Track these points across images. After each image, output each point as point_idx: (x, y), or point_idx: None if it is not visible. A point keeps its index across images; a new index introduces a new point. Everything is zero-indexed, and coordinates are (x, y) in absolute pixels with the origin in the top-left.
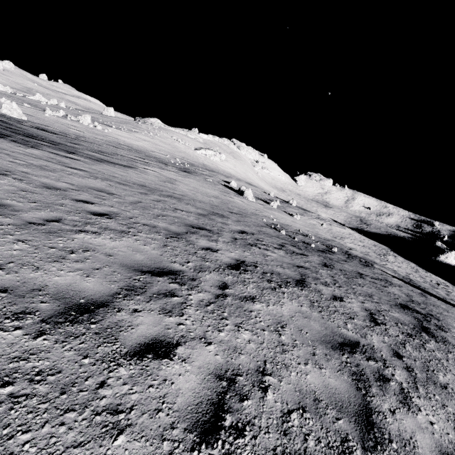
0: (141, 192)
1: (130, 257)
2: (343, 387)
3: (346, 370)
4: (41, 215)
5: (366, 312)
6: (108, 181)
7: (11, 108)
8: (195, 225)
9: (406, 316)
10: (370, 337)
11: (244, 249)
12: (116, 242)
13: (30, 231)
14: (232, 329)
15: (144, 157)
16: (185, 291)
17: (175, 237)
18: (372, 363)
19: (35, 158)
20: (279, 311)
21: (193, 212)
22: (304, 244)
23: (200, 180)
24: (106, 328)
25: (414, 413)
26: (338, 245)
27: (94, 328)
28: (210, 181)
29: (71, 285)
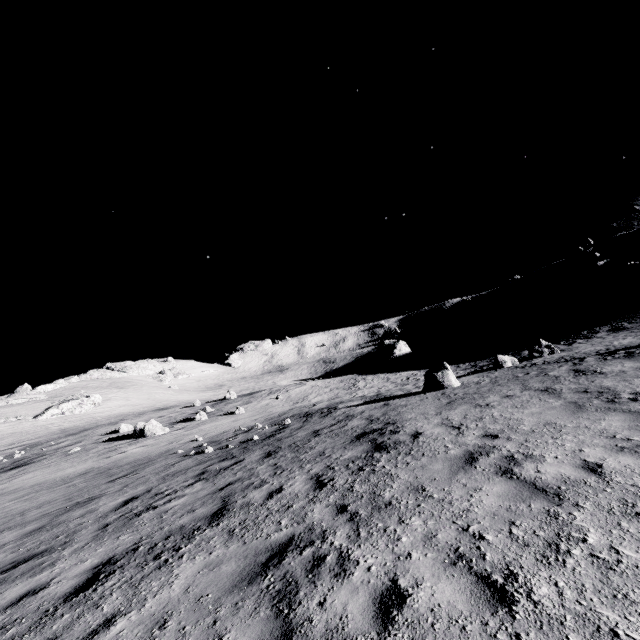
0: None
1: None
2: (255, 634)
3: (265, 600)
4: None
5: (311, 481)
6: None
7: None
8: (4, 568)
9: (360, 447)
10: (311, 513)
11: (119, 534)
12: None
13: None
14: None
15: None
16: None
17: None
18: (307, 551)
19: None
20: (165, 597)
21: (9, 542)
22: (243, 445)
23: (53, 461)
24: None
25: (351, 574)
26: (296, 412)
27: None
28: (77, 451)
29: None
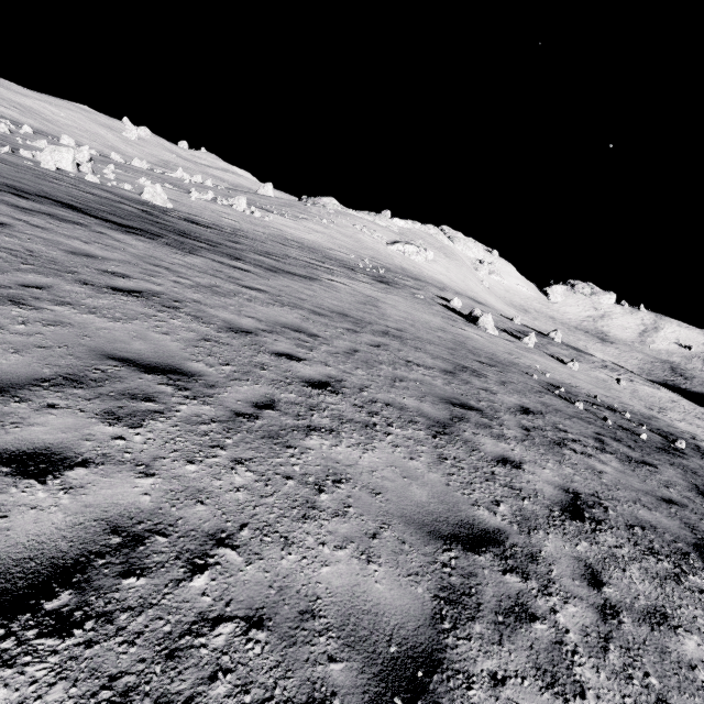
0: (347, 328)
1: (407, 495)
2: None
3: None
4: (246, 394)
5: None
6: (298, 309)
7: (154, 192)
8: (453, 399)
9: None
10: None
11: (556, 458)
12: (368, 453)
13: (243, 435)
14: None
15: (322, 259)
16: (540, 597)
17: (443, 434)
18: None
19: (200, 273)
20: None
21: (433, 368)
22: (628, 434)
23: (407, 296)
24: None
25: None
26: (672, 430)
27: None
28: (421, 298)
29: (354, 592)
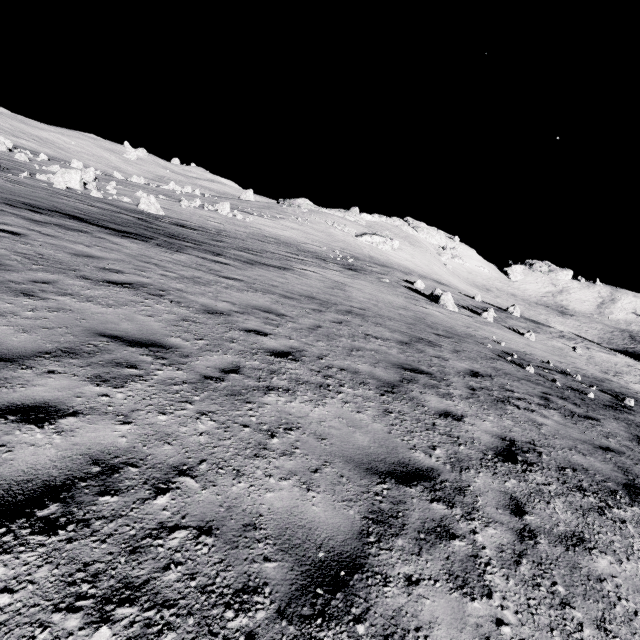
0: (313, 308)
1: (350, 441)
2: None
3: None
4: (215, 362)
5: None
6: (270, 294)
7: (149, 203)
8: (405, 365)
9: None
10: None
11: (498, 412)
12: (319, 407)
13: (210, 393)
14: (597, 639)
15: (297, 252)
16: (462, 521)
17: (391, 392)
18: None
19: (184, 267)
20: None
21: (390, 340)
22: (576, 394)
23: (374, 281)
24: (382, 634)
25: None
26: (624, 391)
27: (365, 637)
28: (387, 282)
29: (293, 512)
